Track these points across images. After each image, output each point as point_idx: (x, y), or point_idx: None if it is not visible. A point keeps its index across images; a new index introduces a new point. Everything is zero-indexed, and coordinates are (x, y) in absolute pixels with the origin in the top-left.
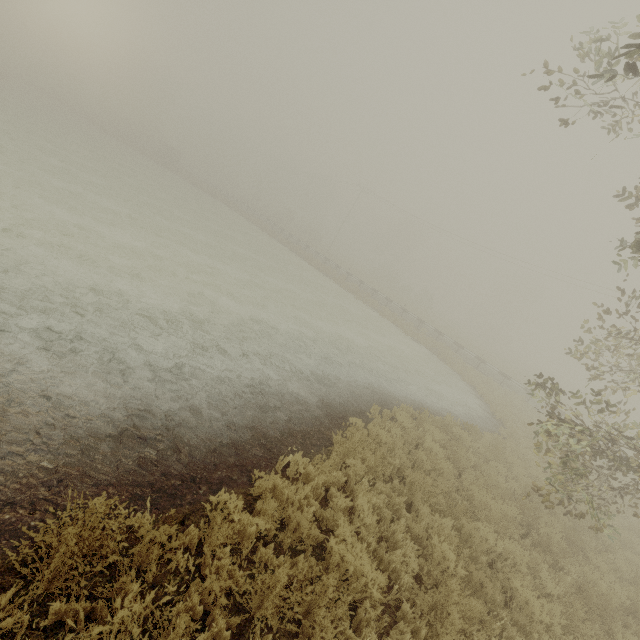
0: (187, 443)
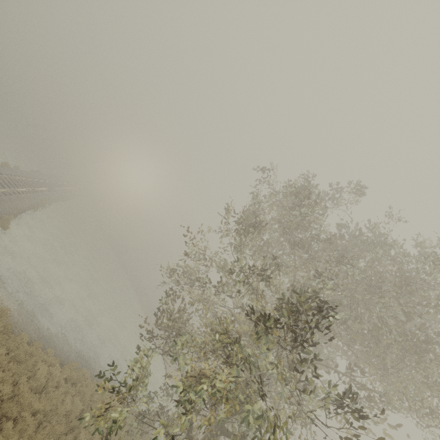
0: (26, 328)
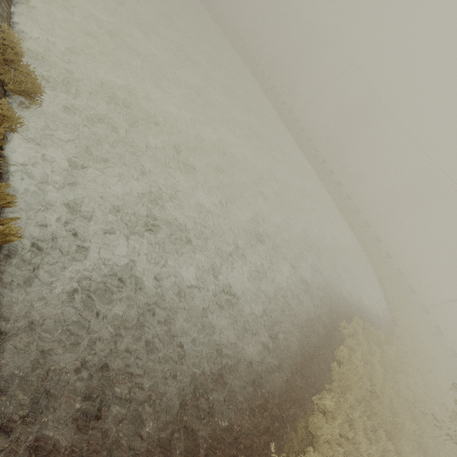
0: (273, 383)
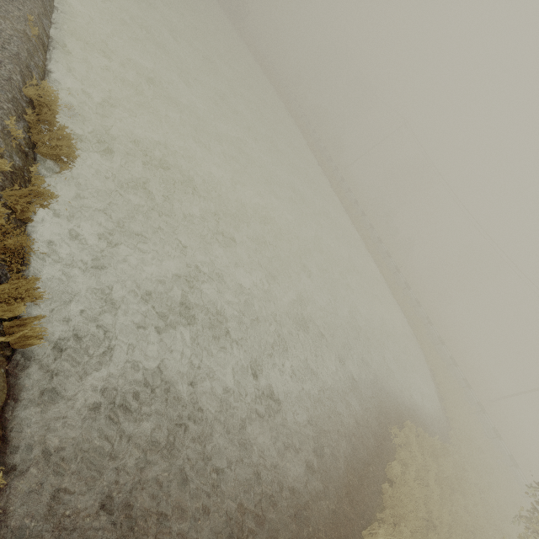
0: (319, 515)
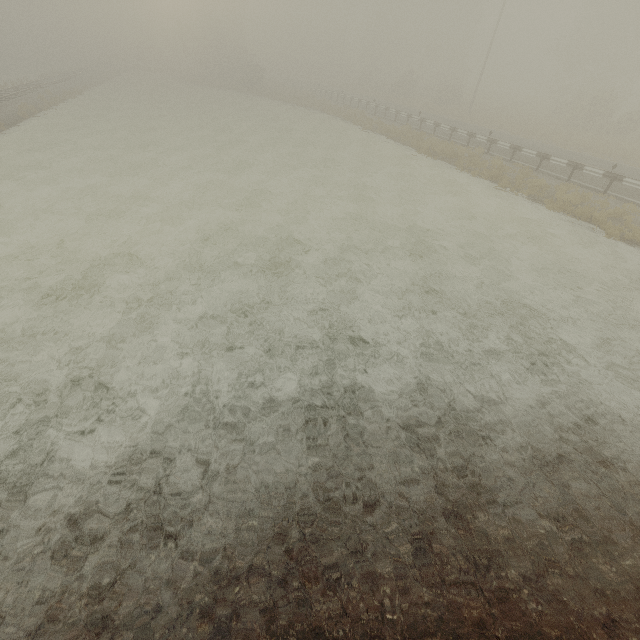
0: None
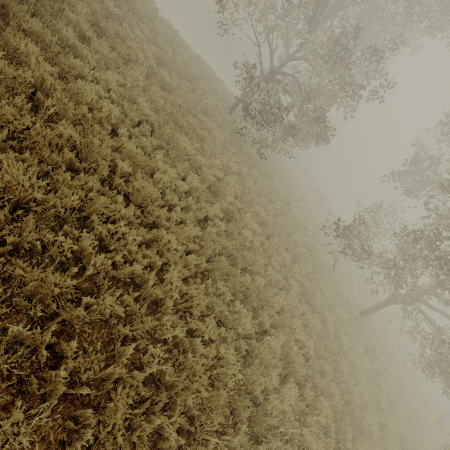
0: None
